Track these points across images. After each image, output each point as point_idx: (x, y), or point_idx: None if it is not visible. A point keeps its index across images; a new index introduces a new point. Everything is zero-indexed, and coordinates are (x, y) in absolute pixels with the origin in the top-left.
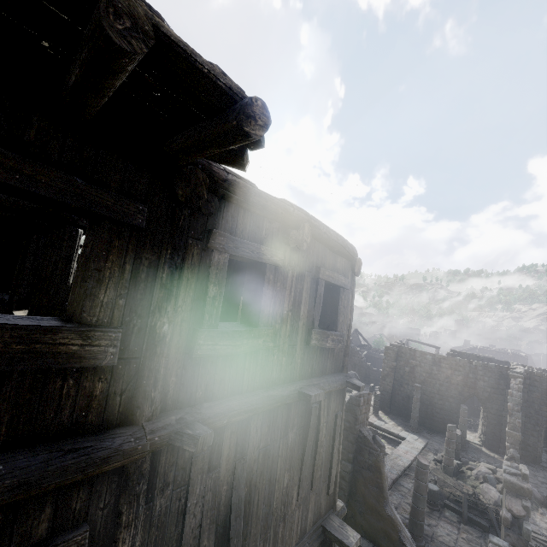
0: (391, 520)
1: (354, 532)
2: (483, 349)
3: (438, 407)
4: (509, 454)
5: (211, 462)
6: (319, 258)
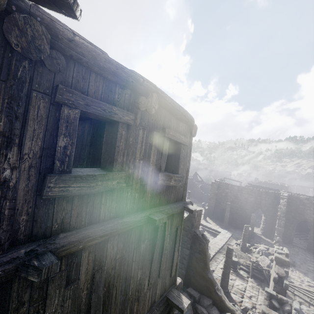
0: (211, 280)
1: (186, 300)
2: (265, 183)
3: (239, 215)
4: (276, 239)
5: (70, 277)
6: (165, 122)
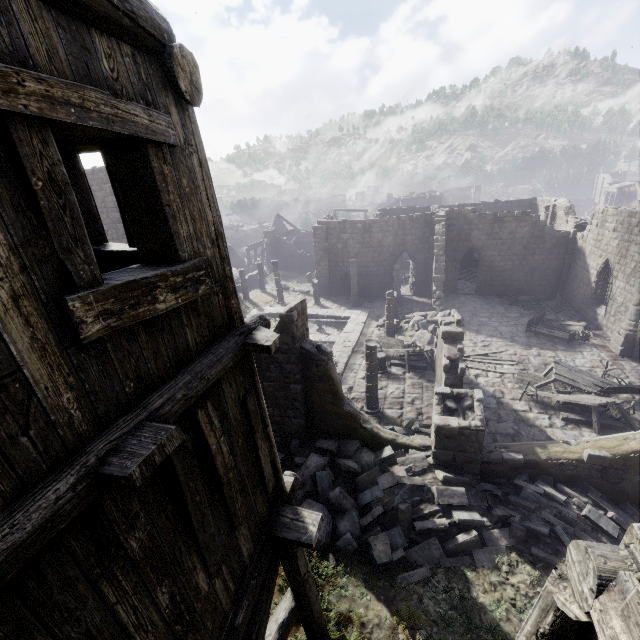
0: (351, 414)
1: (313, 515)
2: (405, 200)
3: (374, 274)
4: (436, 296)
5: None
6: None
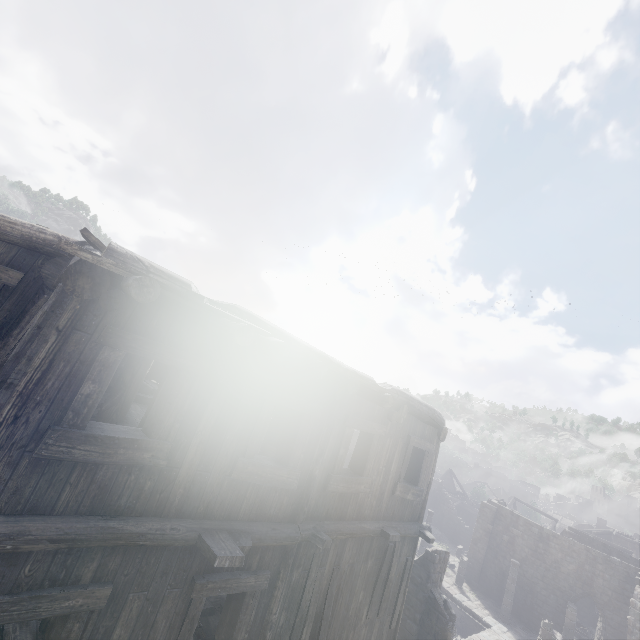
0: None
1: None
2: (620, 538)
3: (541, 598)
4: None
5: (322, 561)
6: (411, 428)
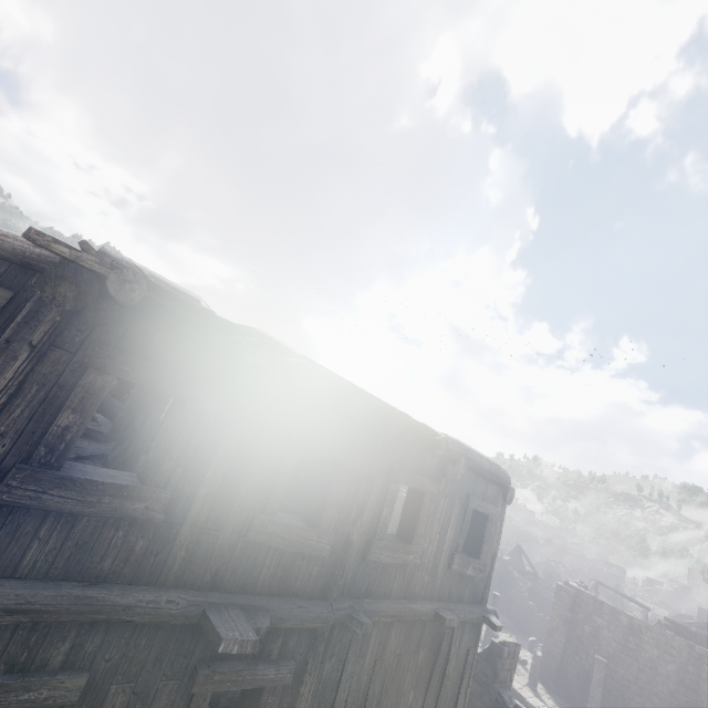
0: None
1: None
2: None
3: (634, 706)
4: None
5: (361, 650)
6: (470, 486)
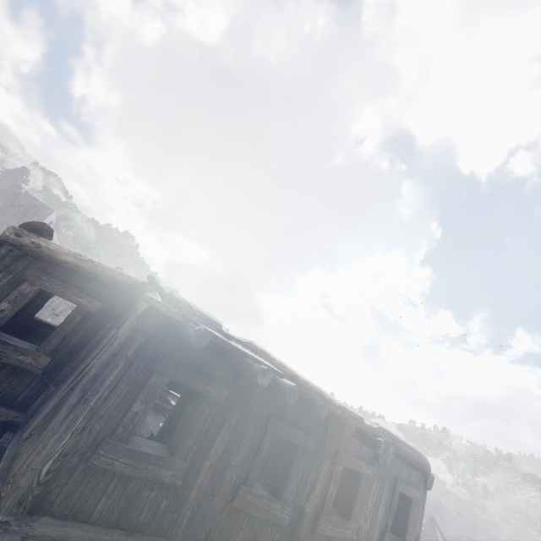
0: None
1: None
2: None
3: None
4: None
5: None
6: (397, 470)
